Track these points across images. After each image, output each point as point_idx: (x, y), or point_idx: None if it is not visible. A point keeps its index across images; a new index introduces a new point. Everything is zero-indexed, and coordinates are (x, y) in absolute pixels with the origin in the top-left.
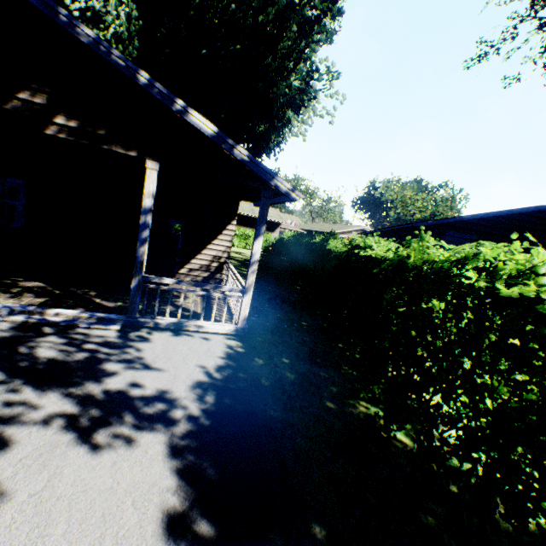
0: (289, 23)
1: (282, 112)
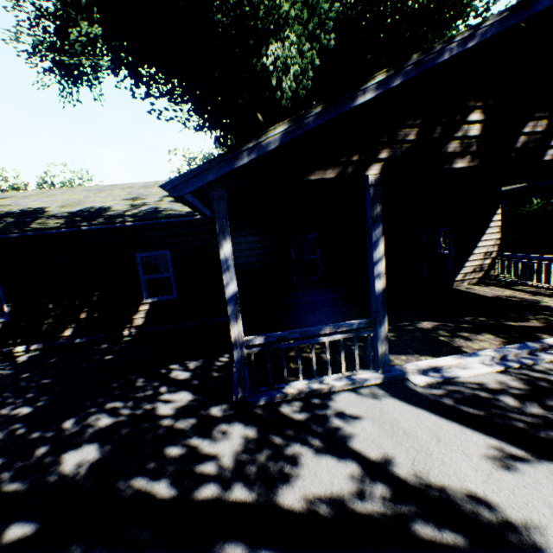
0: None
1: None
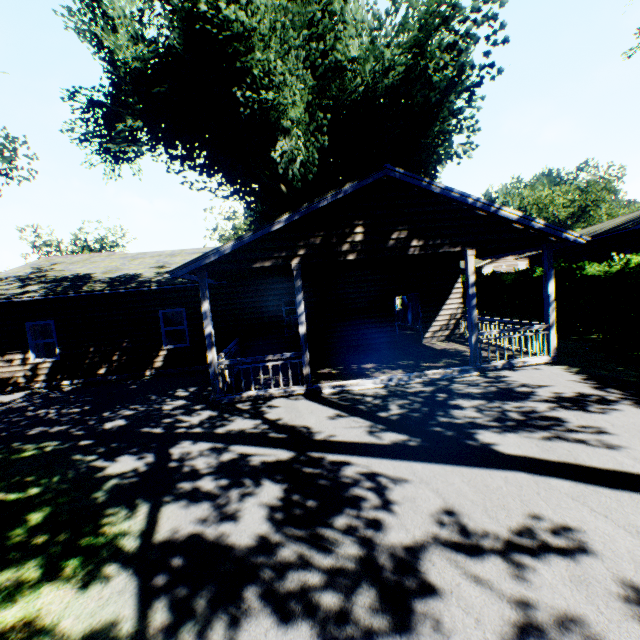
0: (445, 96)
1: (434, 167)
